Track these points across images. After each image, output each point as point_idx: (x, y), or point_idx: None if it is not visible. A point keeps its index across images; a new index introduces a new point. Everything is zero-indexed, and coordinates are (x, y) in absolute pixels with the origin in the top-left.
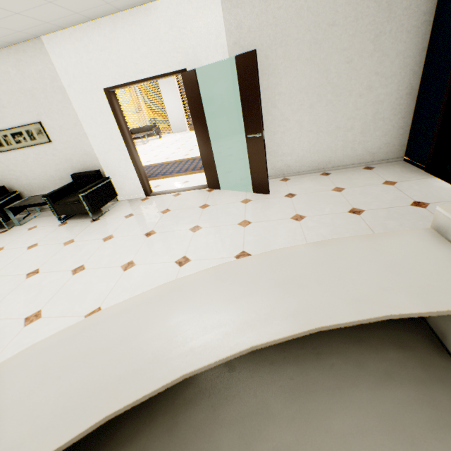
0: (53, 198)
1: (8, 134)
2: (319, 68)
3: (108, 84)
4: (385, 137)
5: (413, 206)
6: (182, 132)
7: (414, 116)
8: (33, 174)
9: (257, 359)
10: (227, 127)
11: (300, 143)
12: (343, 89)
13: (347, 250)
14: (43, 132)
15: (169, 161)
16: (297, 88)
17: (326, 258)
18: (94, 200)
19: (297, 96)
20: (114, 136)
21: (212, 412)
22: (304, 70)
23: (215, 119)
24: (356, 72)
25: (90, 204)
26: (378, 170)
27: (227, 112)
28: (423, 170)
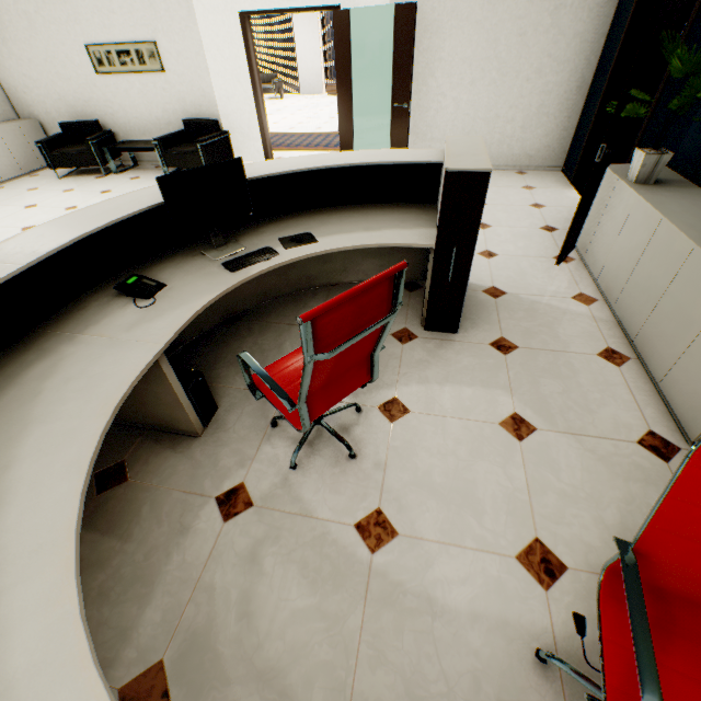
0: (164, 144)
1: (113, 51)
2: (488, 36)
3: (246, 8)
4: (546, 138)
5: (530, 207)
6: (316, 96)
7: (580, 117)
8: (135, 111)
9: (353, 209)
10: (375, 92)
11: (453, 128)
12: (510, 69)
13: (402, 152)
14: (156, 57)
15: (295, 132)
16: (460, 57)
17: (391, 153)
18: (212, 155)
19: (458, 67)
20: (241, 78)
21: (328, 216)
22: (471, 35)
23: (362, 79)
24: (528, 50)
25: (208, 158)
26: (529, 176)
27: (377, 72)
28: (569, 182)
